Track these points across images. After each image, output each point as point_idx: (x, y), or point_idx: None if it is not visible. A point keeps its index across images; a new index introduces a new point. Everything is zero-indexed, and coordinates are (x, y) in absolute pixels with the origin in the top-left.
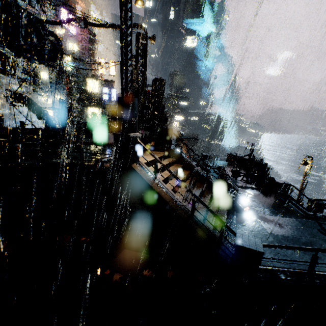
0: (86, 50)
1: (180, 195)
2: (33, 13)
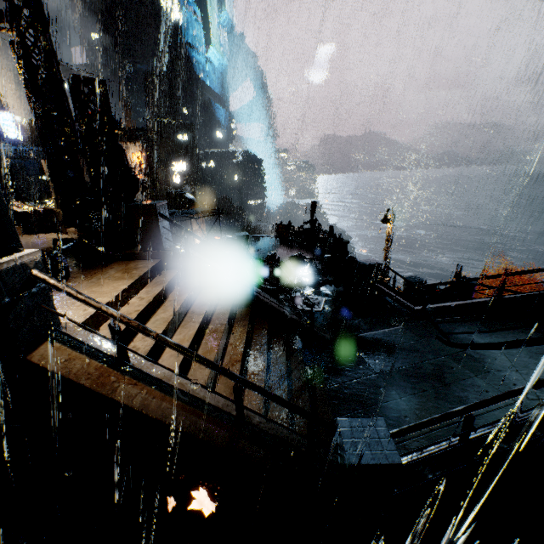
0: None
1: (204, 369)
2: None
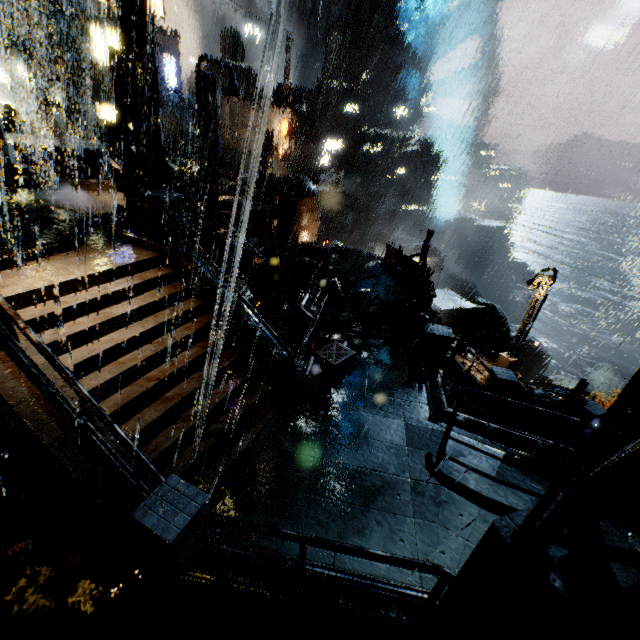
0: None
1: (111, 373)
2: None
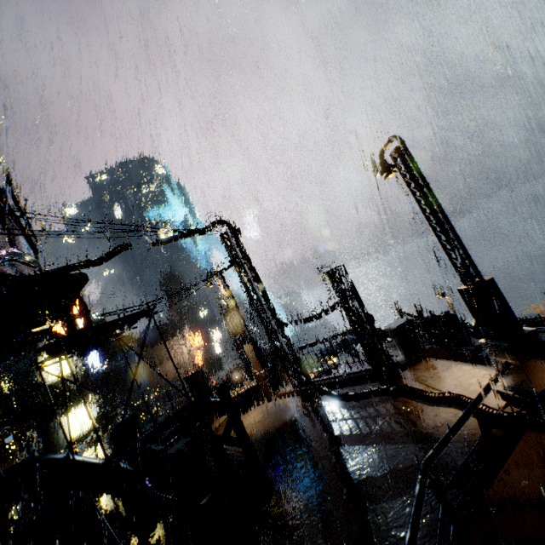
0: None
1: None
2: (33, 263)
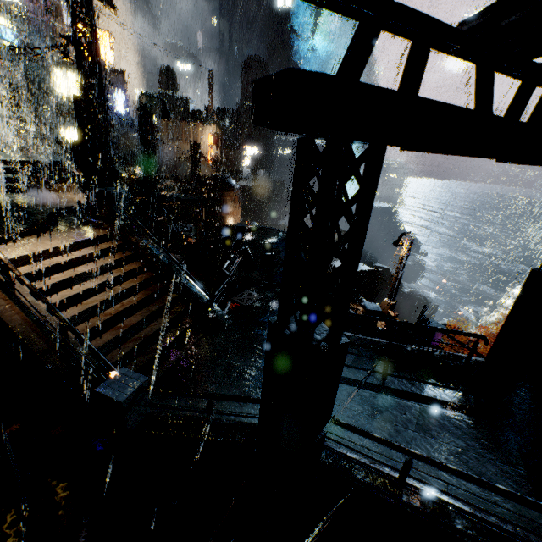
0: (42, 3)
1: (78, 310)
2: None
